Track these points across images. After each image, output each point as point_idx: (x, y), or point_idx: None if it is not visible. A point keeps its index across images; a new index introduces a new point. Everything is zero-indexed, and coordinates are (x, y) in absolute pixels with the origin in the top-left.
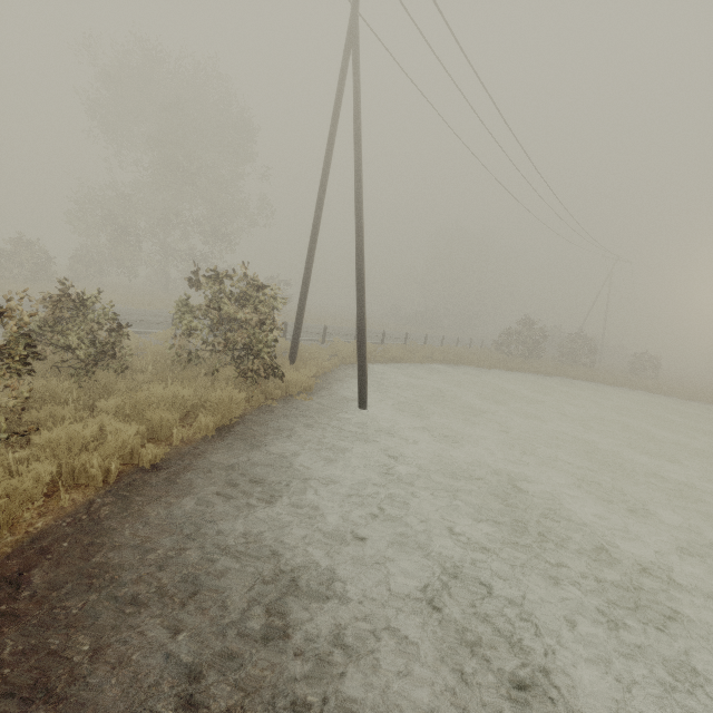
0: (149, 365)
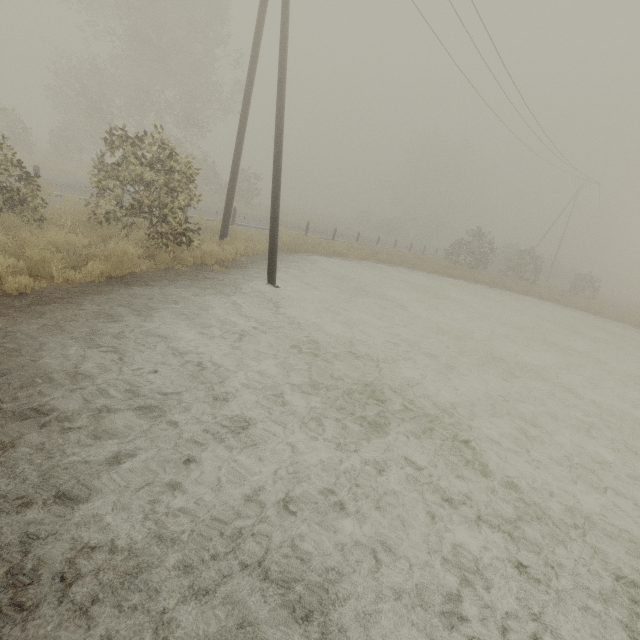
0: (68, 221)
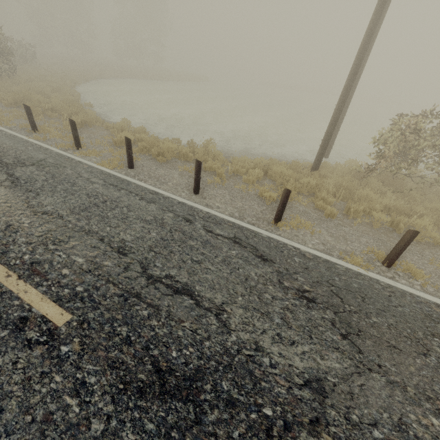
0: None
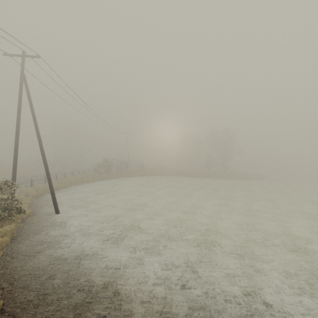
0: None
